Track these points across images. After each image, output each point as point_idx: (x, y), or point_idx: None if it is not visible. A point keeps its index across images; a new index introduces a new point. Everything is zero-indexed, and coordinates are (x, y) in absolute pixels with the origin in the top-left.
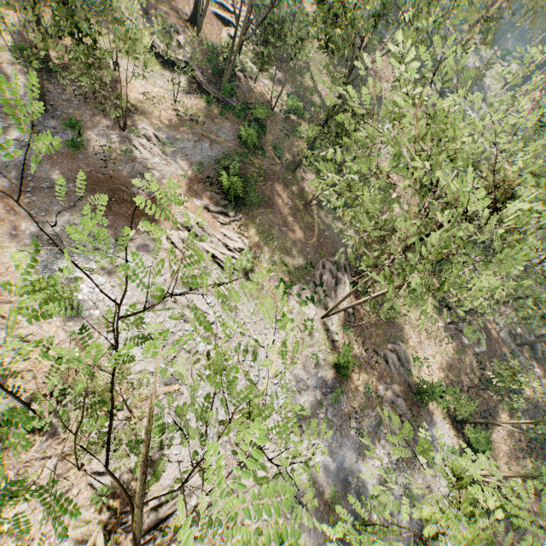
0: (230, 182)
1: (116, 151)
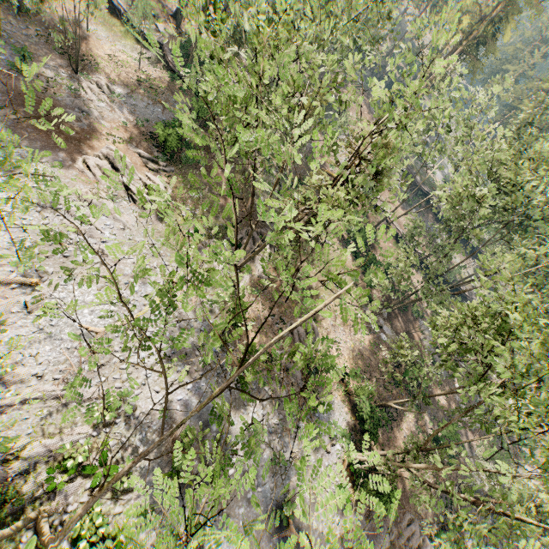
0: (166, 135)
1: (61, 85)
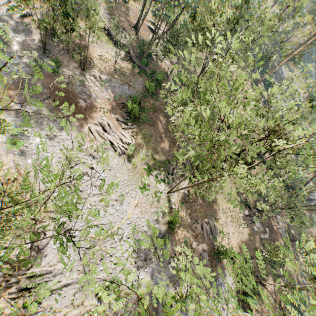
0: (132, 107)
1: (75, 79)
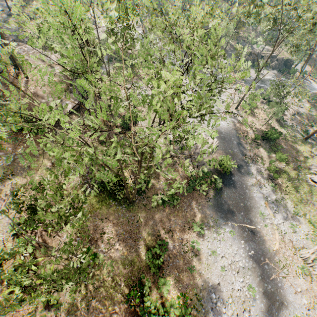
0: None
1: None
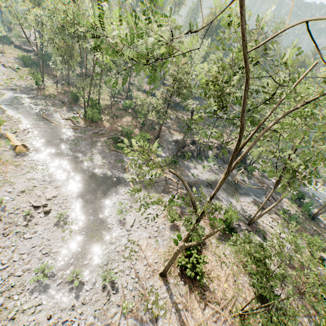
0: (23, 57)
1: None
